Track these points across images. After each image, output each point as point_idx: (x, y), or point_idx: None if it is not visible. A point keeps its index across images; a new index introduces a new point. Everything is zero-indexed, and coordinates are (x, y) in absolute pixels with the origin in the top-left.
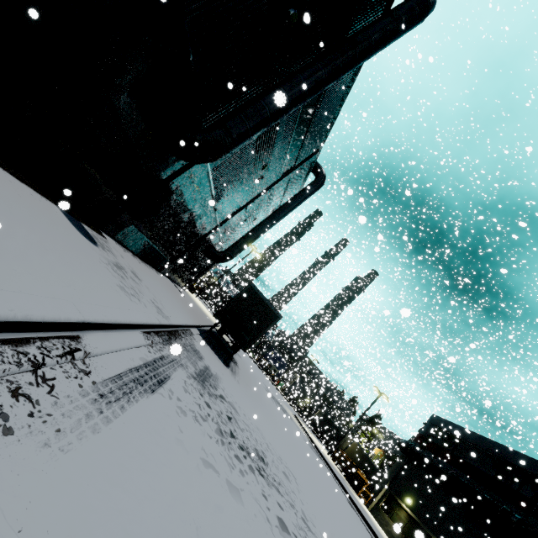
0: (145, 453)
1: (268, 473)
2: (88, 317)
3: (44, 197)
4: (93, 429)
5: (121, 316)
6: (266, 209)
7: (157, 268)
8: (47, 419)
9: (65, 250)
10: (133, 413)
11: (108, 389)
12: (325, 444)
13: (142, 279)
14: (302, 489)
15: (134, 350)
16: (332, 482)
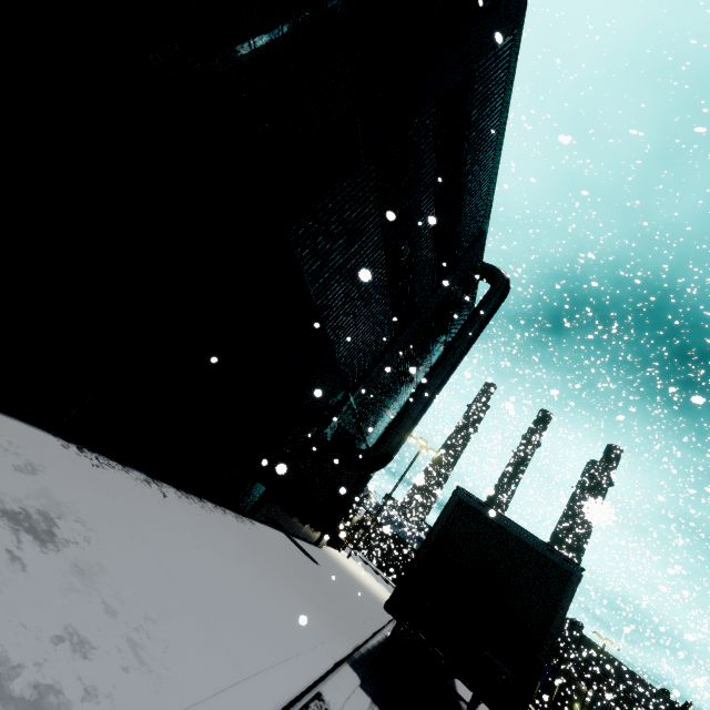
0: None
1: None
2: None
3: None
4: None
5: None
6: (425, 359)
7: (245, 510)
8: None
9: None
10: None
11: None
12: None
13: (89, 539)
14: None
15: None
16: None
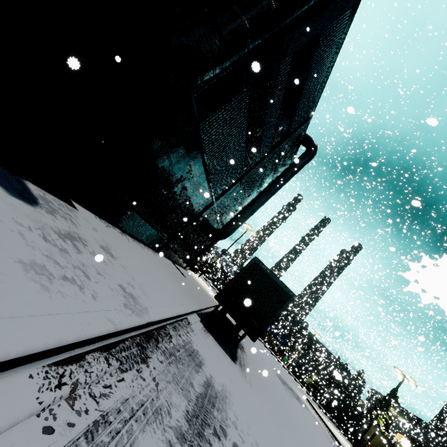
0: None
1: None
2: None
3: None
4: None
5: None
6: (259, 185)
7: (155, 249)
8: None
9: None
10: None
11: None
12: (339, 427)
13: (119, 257)
14: None
15: None
16: None
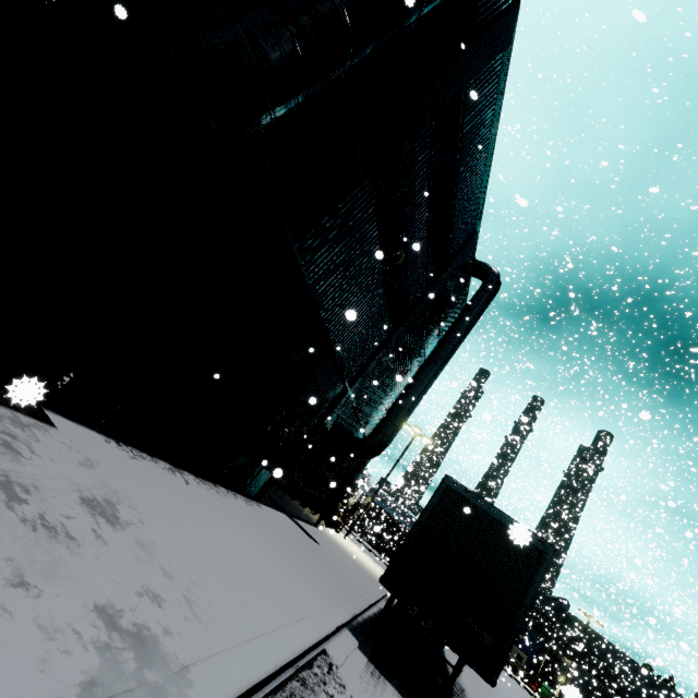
0: None
1: None
2: None
3: None
4: None
5: None
6: (419, 352)
7: (252, 494)
8: None
9: None
10: None
11: None
12: None
13: (141, 521)
14: None
15: None
16: None
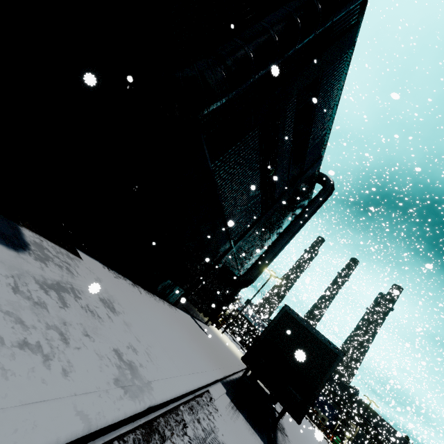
0: None
1: None
2: None
3: None
4: None
5: None
6: (278, 227)
7: (172, 302)
8: None
9: None
10: None
11: None
12: None
13: (124, 312)
14: None
15: None
16: None
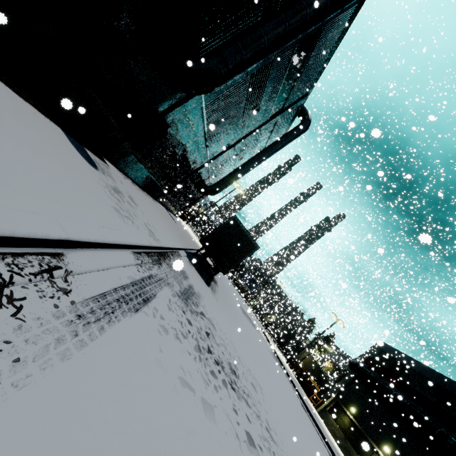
0: (119, 378)
1: (239, 386)
2: (72, 235)
3: (48, 119)
4: (63, 356)
5: (110, 236)
6: (252, 150)
7: (154, 196)
8: (3, 348)
9: (60, 168)
10: (112, 334)
11: (88, 309)
12: (284, 353)
13: (138, 204)
14: (266, 398)
15: (122, 269)
16: (289, 387)
